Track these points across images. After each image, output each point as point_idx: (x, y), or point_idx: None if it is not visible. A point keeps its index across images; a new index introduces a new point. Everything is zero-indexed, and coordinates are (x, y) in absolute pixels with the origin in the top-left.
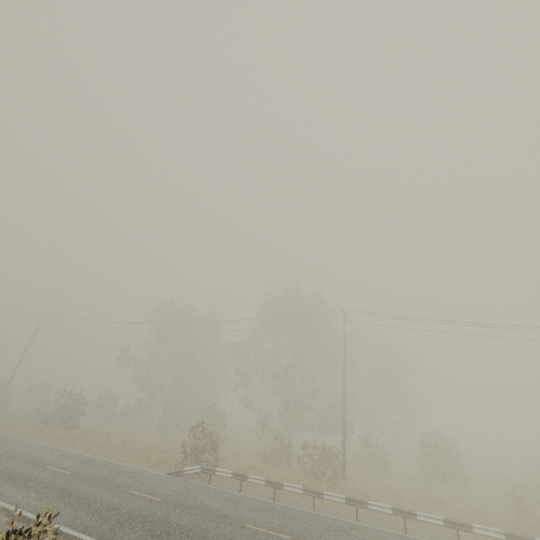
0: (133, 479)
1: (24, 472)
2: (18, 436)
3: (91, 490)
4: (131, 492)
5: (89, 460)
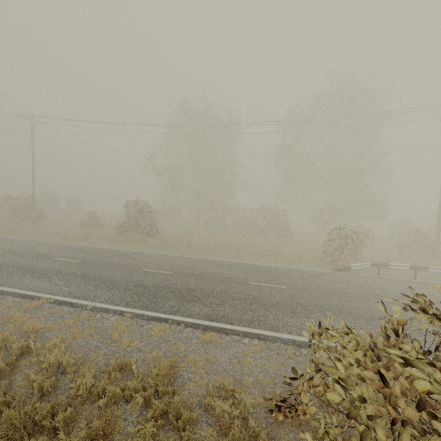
0: (342, 283)
1: (250, 294)
2: (119, 248)
3: (360, 306)
4: (387, 300)
5: (249, 267)
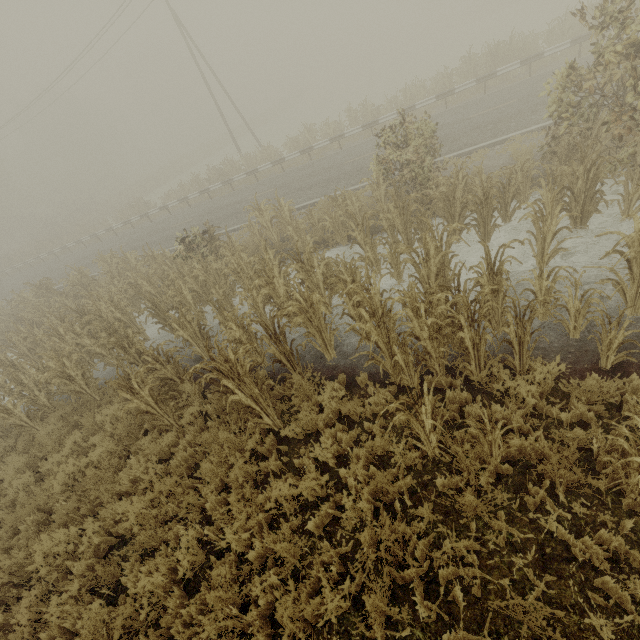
0: None
1: None
2: None
3: None
4: None
5: None
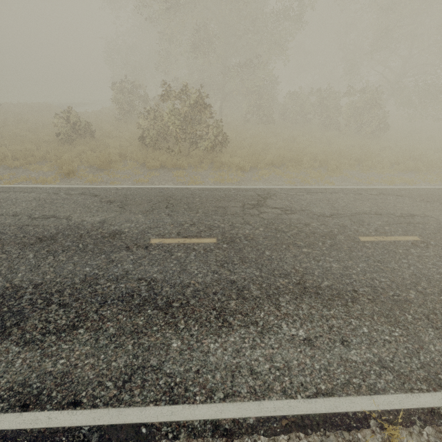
0: None
1: None
2: (200, 184)
3: None
4: None
5: None
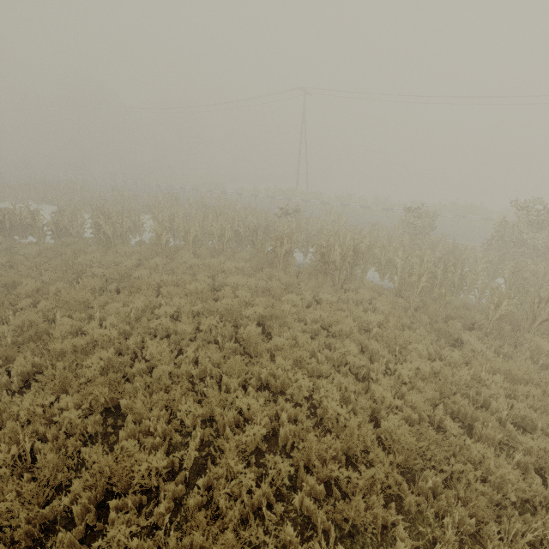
0: None
1: None
2: None
3: None
4: None
5: None
